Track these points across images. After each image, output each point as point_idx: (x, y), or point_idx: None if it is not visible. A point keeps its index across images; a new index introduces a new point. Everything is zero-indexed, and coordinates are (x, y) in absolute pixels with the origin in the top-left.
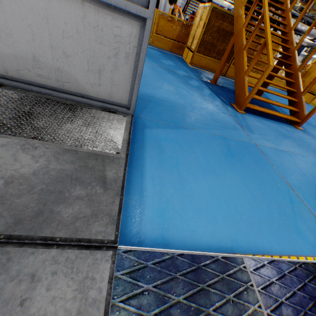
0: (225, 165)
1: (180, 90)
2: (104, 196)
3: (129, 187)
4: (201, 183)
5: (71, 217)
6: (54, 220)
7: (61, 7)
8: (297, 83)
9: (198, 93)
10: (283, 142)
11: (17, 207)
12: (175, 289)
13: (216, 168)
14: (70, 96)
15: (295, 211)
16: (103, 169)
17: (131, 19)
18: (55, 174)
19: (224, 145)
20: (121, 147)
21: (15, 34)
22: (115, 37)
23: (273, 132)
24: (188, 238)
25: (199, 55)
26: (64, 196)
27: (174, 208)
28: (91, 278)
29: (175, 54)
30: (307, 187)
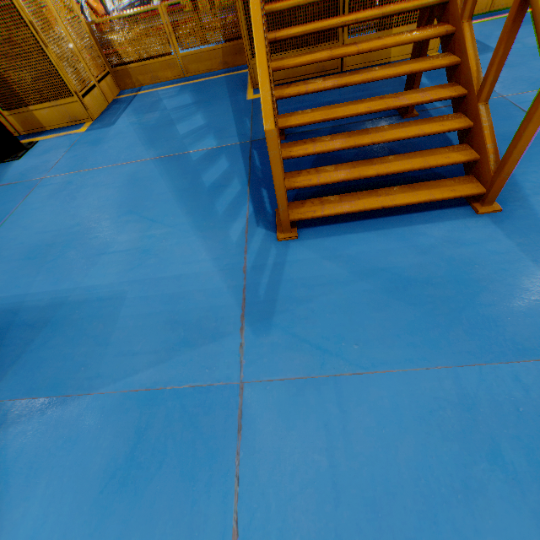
0: (79, 528)
1: (153, 232)
2: None
3: None
4: None
5: None
6: None
7: None
8: (465, 64)
9: (197, 216)
10: (360, 331)
11: None
12: None
13: None
14: None
15: None
16: None
17: None
18: None
19: (133, 432)
20: None
21: None
22: None
23: (353, 287)
24: None
25: None
26: None
27: None
28: None
29: (233, 70)
30: None
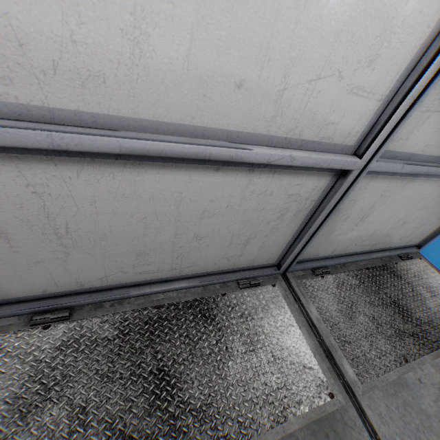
0: None
1: None
2: None
3: None
4: None
5: None
6: None
7: None
8: None
9: None
10: None
11: None
12: None
13: None
14: (377, 254)
15: None
16: None
17: None
18: None
19: None
20: None
21: (375, 220)
22: None
23: None
24: None
25: None
26: None
27: None
28: None
29: None
30: None
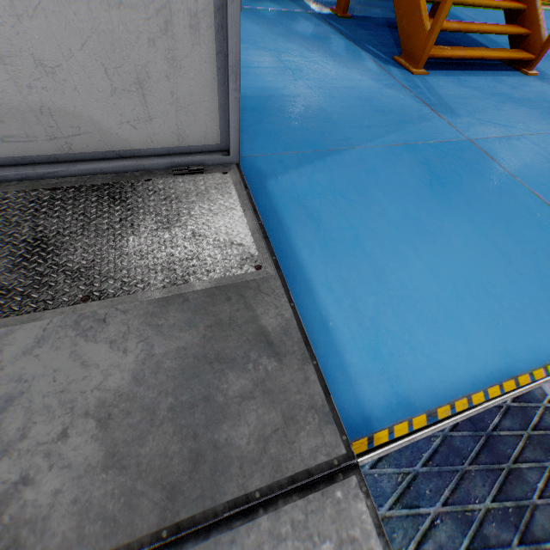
0: (437, 208)
1: (288, 58)
2: (285, 374)
3: None
4: (413, 265)
5: (254, 442)
6: (230, 461)
7: None
8: None
9: (323, 54)
10: (515, 118)
11: (151, 464)
12: (474, 492)
13: (424, 222)
14: (95, 164)
15: None
16: (252, 315)
17: None
18: (173, 364)
19: (419, 164)
20: (258, 252)
21: None
22: None
23: (491, 100)
24: (436, 380)
25: None
26: (219, 405)
27: (390, 333)
28: (349, 540)
29: None
30: None
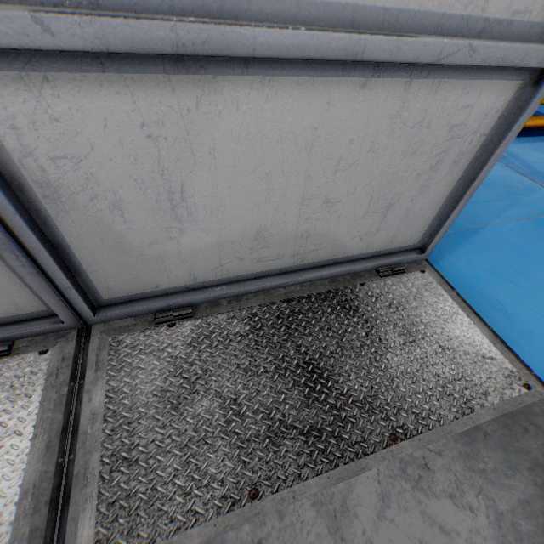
0: None
1: None
2: None
3: None
4: None
5: None
6: None
7: (354, 107)
8: None
9: None
10: None
11: None
12: None
13: None
14: (317, 272)
15: None
16: None
17: (503, 80)
18: (528, 525)
19: None
20: (513, 367)
21: (227, 204)
22: (450, 130)
23: None
24: None
25: None
26: None
27: None
28: None
29: None
30: None
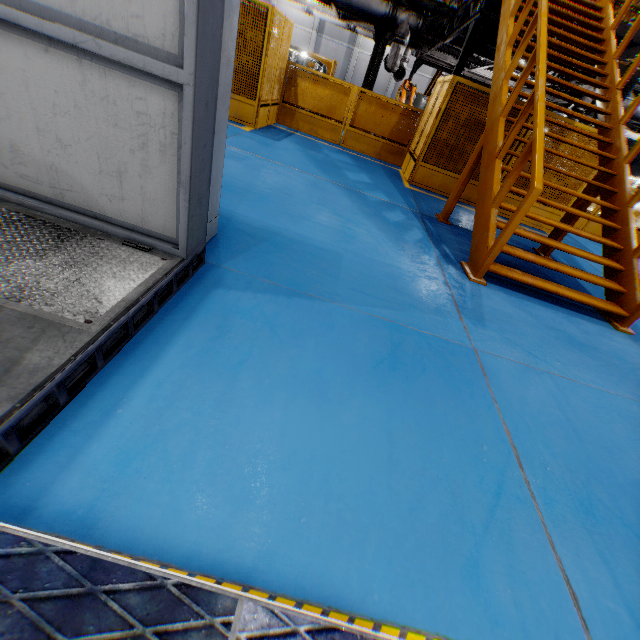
0: (362, 382)
1: (352, 227)
2: None
3: (93, 394)
4: (270, 412)
5: None
6: None
7: (48, 66)
8: (624, 230)
9: (390, 236)
10: (558, 356)
11: None
12: None
13: (331, 386)
14: (74, 214)
15: (496, 518)
16: (30, 346)
17: (161, 87)
18: None
19: (388, 341)
20: (105, 313)
21: None
22: (139, 116)
23: (542, 331)
24: (151, 525)
25: (428, 167)
26: None
27: (164, 453)
28: None
29: (385, 163)
30: (568, 468)
